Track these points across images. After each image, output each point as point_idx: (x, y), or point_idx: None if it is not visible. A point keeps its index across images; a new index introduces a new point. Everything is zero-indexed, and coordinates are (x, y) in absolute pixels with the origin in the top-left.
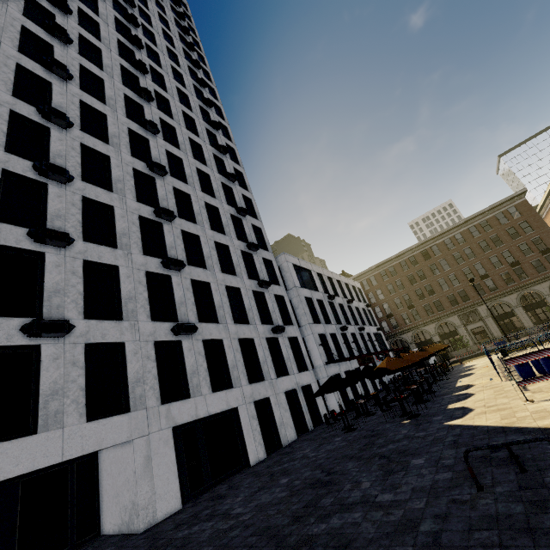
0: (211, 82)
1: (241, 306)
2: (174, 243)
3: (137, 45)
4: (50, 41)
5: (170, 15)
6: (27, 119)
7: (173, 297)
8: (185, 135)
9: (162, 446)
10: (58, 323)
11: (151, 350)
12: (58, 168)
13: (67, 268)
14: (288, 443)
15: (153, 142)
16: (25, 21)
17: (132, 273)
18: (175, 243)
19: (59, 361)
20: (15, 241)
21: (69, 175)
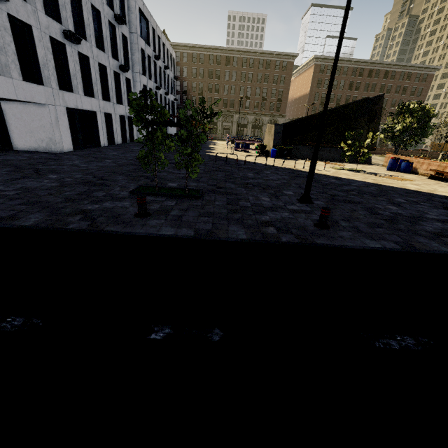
0: None
1: (99, 31)
2: None
3: None
4: None
5: None
6: None
7: None
8: None
9: (62, 116)
10: None
11: (49, 43)
12: None
13: None
14: (118, 144)
15: None
16: None
17: None
18: None
19: None
20: None
21: None
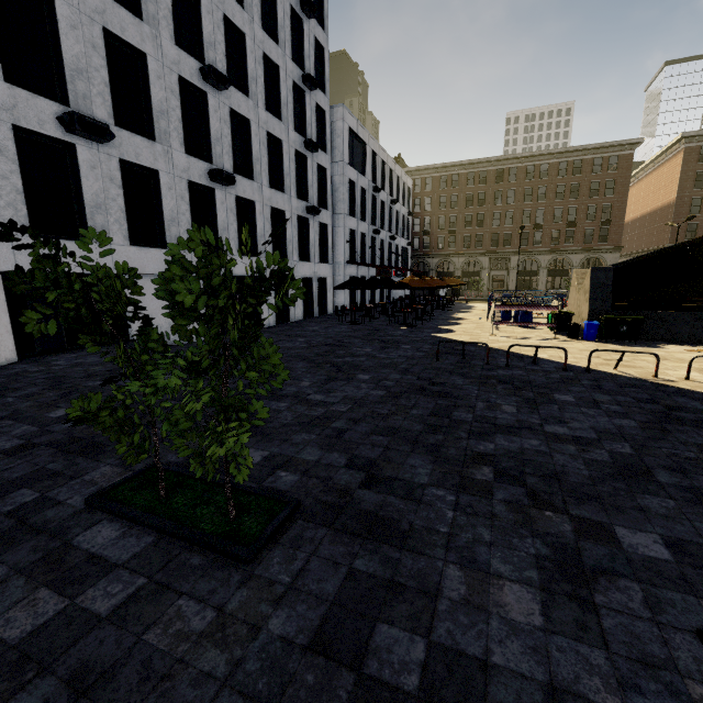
0: None
1: (278, 166)
2: (213, 37)
3: None
4: None
5: None
6: None
7: (208, 128)
8: None
9: None
10: (102, 127)
11: (185, 190)
12: None
13: (85, 35)
14: (295, 321)
15: None
16: None
17: (163, 73)
18: (215, 38)
19: (97, 172)
20: None
21: None
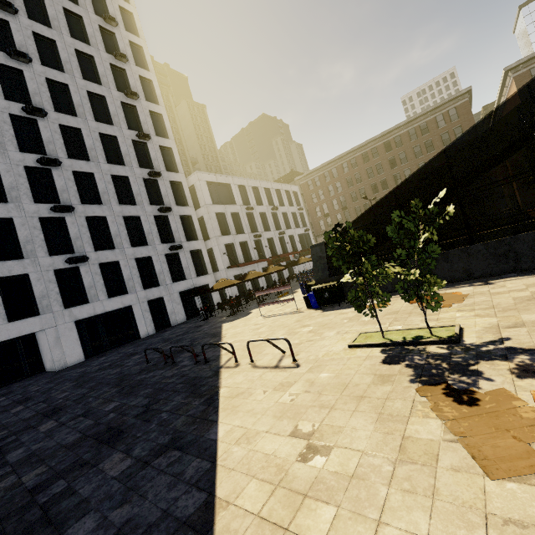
0: None
1: (141, 231)
2: (65, 186)
3: None
4: None
5: None
6: None
7: (69, 234)
8: (69, 48)
9: (68, 331)
10: None
11: (52, 276)
12: None
13: None
14: (177, 324)
15: (28, 72)
16: None
17: (26, 221)
18: (67, 186)
19: None
20: None
21: None
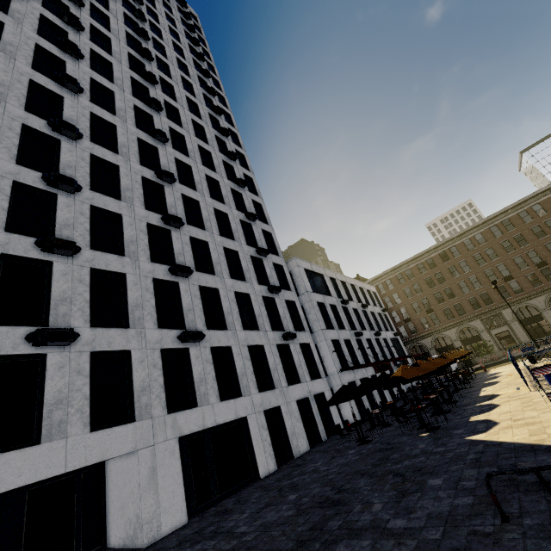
0: (221, 91)
1: (250, 312)
2: (182, 250)
3: (147, 58)
4: (62, 57)
5: (180, 27)
6: (38, 133)
7: (180, 304)
8: (194, 143)
9: (168, 457)
10: (63, 332)
11: (158, 358)
12: (67, 179)
13: (74, 276)
14: (300, 455)
15: (162, 150)
16: (39, 40)
17: (140, 281)
18: (183, 250)
19: (64, 370)
20: (23, 250)
21: (77, 185)
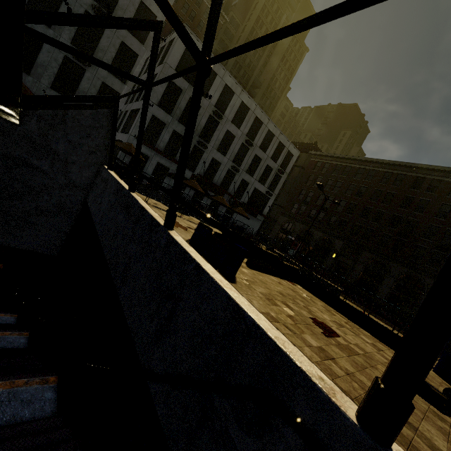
0: None
1: (57, 10)
2: None
3: None
4: None
5: None
6: None
7: None
8: None
9: None
10: None
11: None
12: None
13: None
14: None
15: None
16: None
17: None
18: None
19: None
20: None
21: None
